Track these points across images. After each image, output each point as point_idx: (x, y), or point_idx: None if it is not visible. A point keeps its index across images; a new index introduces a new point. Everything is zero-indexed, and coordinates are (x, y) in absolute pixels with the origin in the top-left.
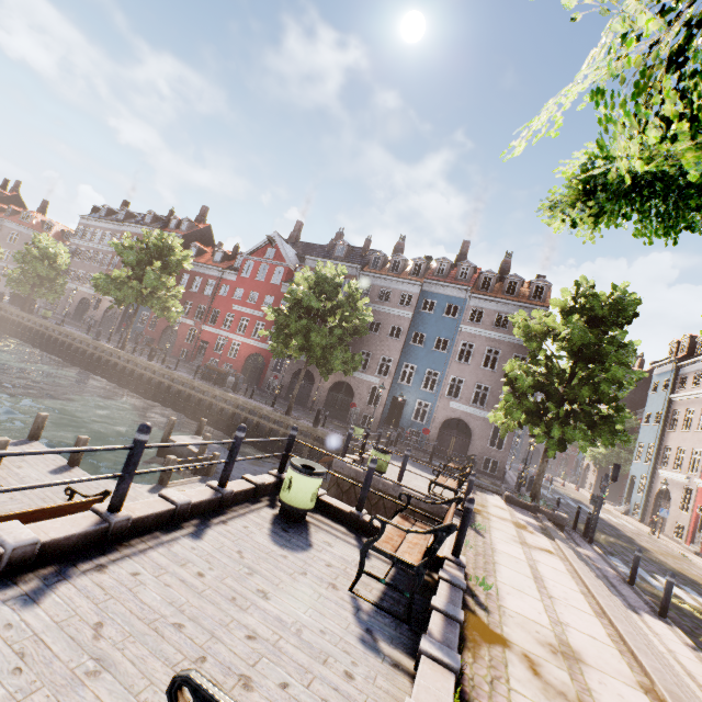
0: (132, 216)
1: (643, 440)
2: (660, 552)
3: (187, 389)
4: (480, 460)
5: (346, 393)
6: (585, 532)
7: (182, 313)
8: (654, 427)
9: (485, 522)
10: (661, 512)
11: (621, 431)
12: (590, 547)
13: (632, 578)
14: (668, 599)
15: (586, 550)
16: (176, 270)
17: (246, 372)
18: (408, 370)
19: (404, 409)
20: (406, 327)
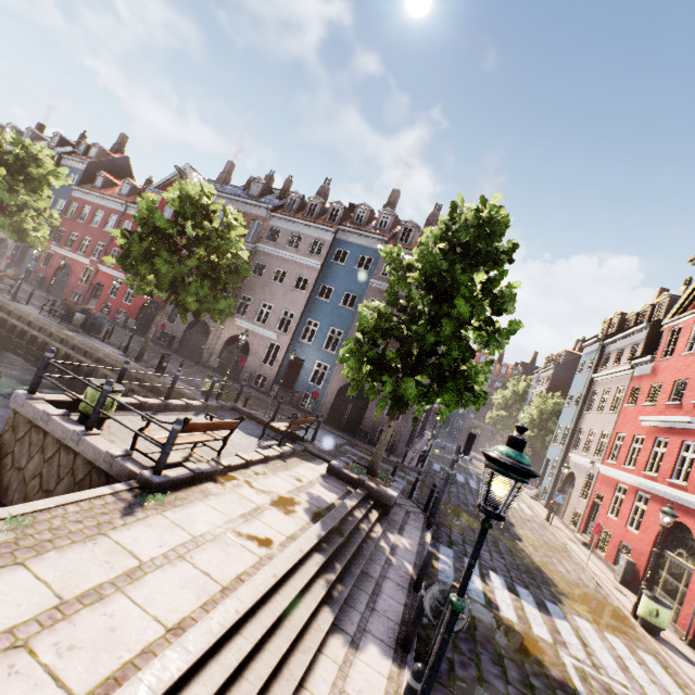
0: (40, 139)
1: (562, 422)
2: (537, 542)
3: (20, 324)
4: (375, 430)
5: (242, 349)
6: (430, 515)
7: (44, 238)
8: (573, 408)
9: (201, 494)
10: (557, 498)
11: (480, 393)
12: (419, 535)
13: (418, 582)
14: (416, 624)
15: (405, 538)
16: (39, 186)
17: (141, 320)
18: (311, 327)
19: (301, 370)
20: (313, 278)
